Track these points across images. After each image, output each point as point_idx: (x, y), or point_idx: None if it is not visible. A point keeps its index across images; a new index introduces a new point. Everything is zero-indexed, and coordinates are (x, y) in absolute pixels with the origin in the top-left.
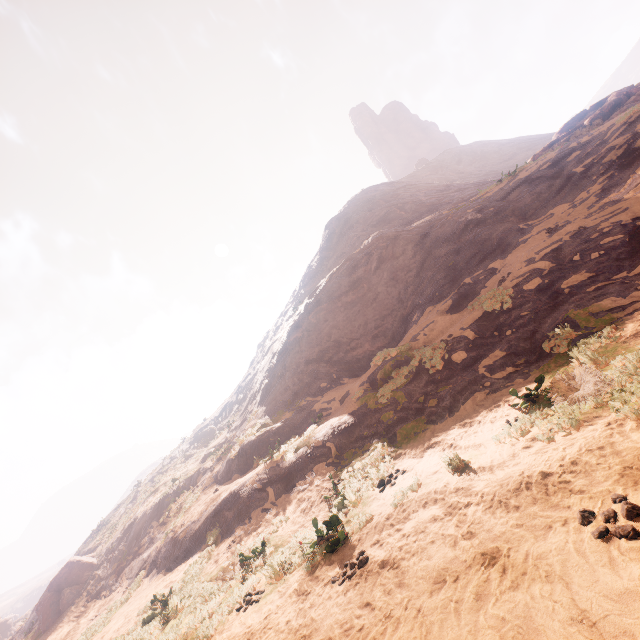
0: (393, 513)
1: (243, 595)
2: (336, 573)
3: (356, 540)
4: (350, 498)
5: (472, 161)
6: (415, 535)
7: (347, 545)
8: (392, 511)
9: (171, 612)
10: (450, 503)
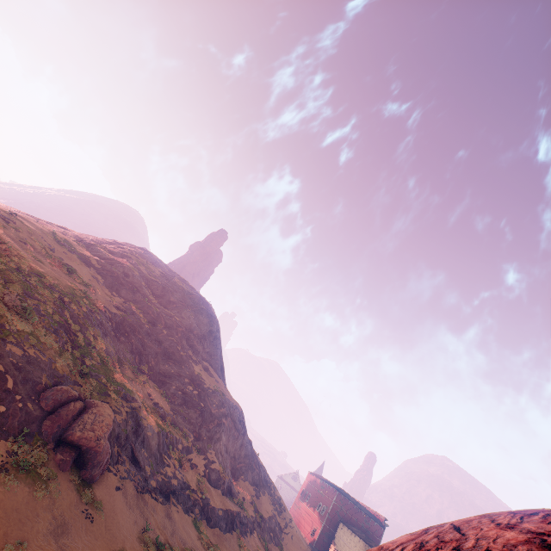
0: None
1: None
2: None
3: None
4: None
5: None
6: None
7: None
8: None
9: None
10: None
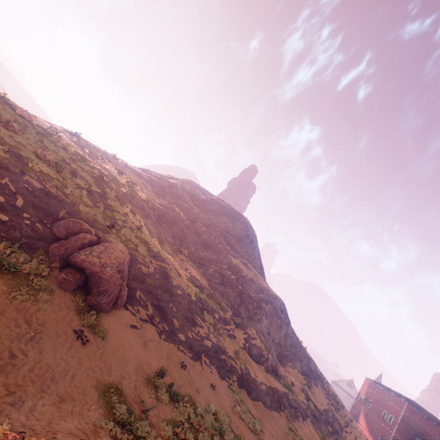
0: None
1: None
2: None
3: None
4: None
5: None
6: None
7: None
8: None
9: None
10: None
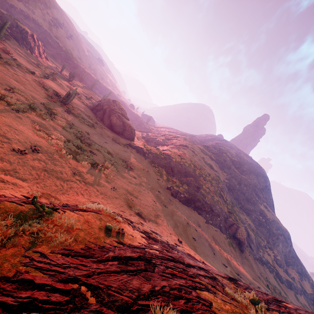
0: None
1: None
2: None
3: None
4: None
5: None
6: None
7: None
8: None
9: None
10: None
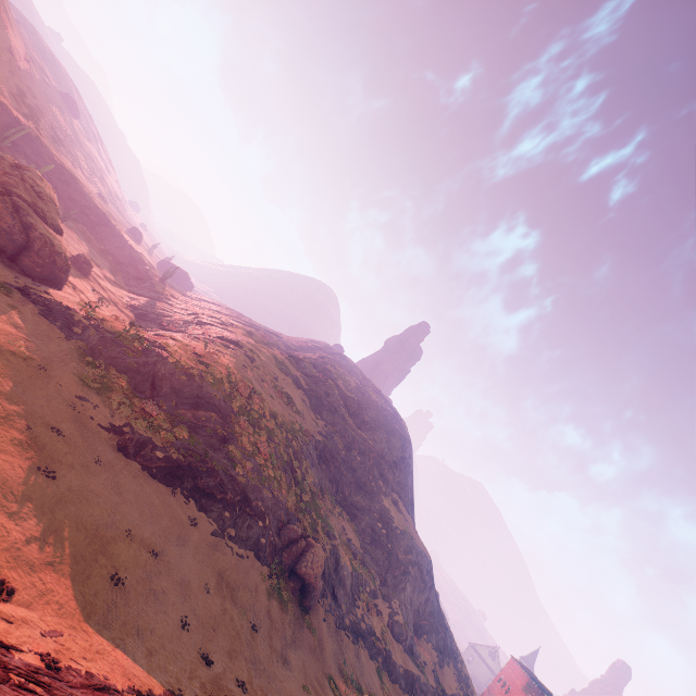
0: None
1: None
2: None
3: None
4: None
5: None
6: None
7: None
8: None
9: None
10: None
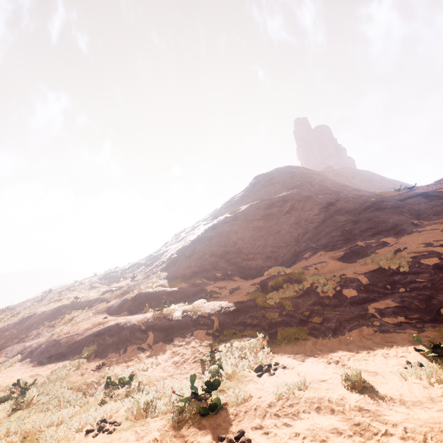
0: (276, 403)
1: (98, 418)
2: (208, 442)
3: (232, 414)
4: (227, 370)
5: (362, 180)
6: (314, 441)
7: (221, 415)
8: (275, 400)
9: (25, 402)
10: (356, 421)
